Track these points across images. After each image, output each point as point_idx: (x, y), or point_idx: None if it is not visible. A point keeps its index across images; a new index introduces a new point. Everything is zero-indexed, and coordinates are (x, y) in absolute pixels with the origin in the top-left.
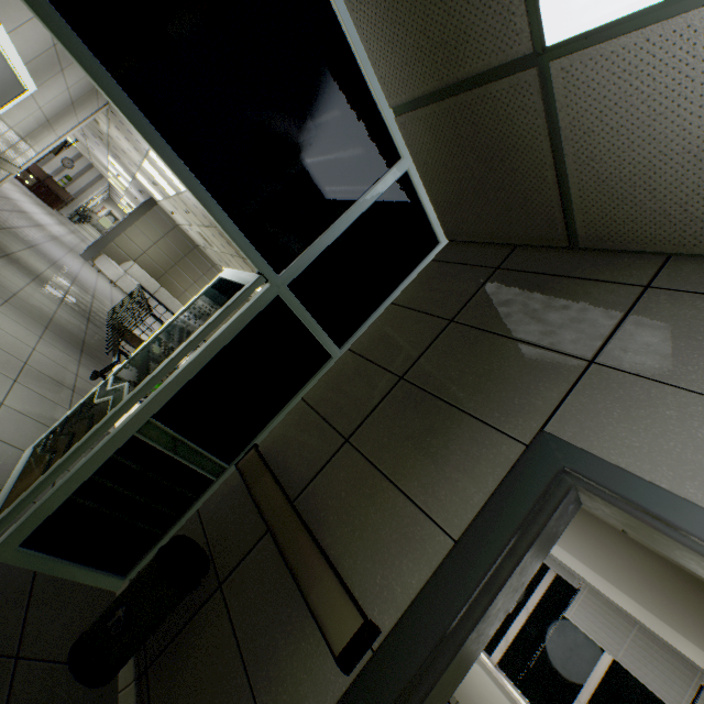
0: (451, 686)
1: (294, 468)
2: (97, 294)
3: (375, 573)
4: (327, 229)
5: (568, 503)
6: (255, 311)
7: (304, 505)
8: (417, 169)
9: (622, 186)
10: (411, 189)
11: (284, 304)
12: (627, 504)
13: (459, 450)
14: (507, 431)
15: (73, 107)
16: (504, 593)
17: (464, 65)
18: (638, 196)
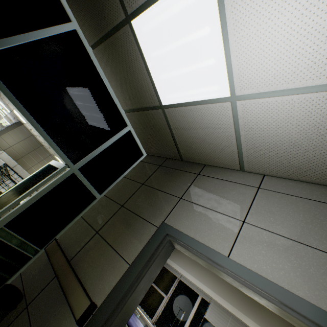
0: (123, 323)
1: (72, 246)
2: None
3: (99, 284)
4: (97, 148)
5: (168, 246)
6: (62, 179)
7: (74, 262)
8: (134, 130)
9: (189, 144)
10: (132, 136)
11: (76, 176)
12: (182, 243)
13: (137, 231)
14: (153, 223)
15: None
16: (144, 281)
17: (143, 104)
18: (193, 147)
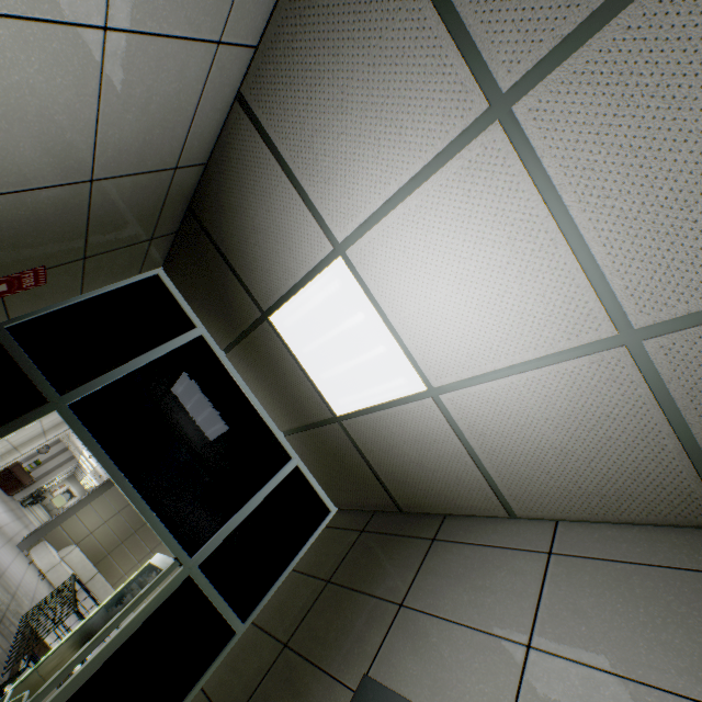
0: None
1: None
2: (19, 591)
3: None
4: (235, 514)
5: None
6: (167, 593)
7: None
8: (304, 463)
9: (400, 476)
10: (302, 476)
11: (194, 582)
12: None
13: None
14: (346, 681)
15: None
16: None
17: (308, 418)
18: (410, 481)
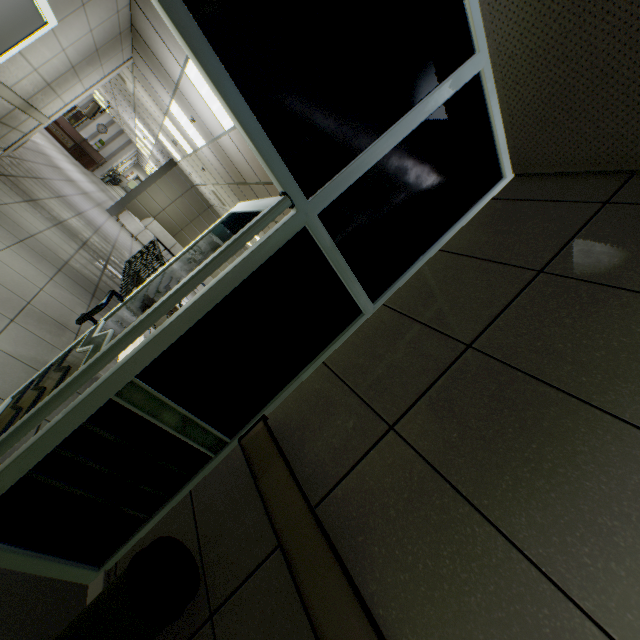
0: None
1: (314, 456)
2: (117, 245)
3: None
4: (373, 142)
5: None
6: (275, 246)
7: (330, 517)
8: (493, 71)
9: None
10: (481, 100)
11: (311, 239)
12: None
13: (602, 474)
14: None
15: (97, 55)
16: None
17: None
18: None
